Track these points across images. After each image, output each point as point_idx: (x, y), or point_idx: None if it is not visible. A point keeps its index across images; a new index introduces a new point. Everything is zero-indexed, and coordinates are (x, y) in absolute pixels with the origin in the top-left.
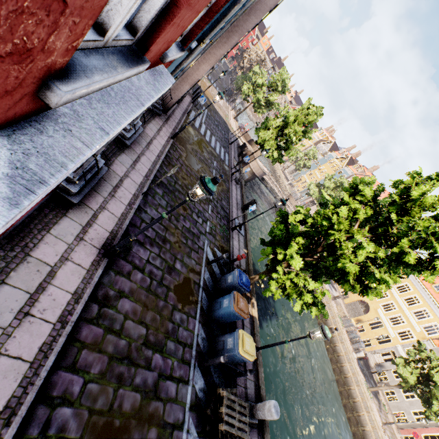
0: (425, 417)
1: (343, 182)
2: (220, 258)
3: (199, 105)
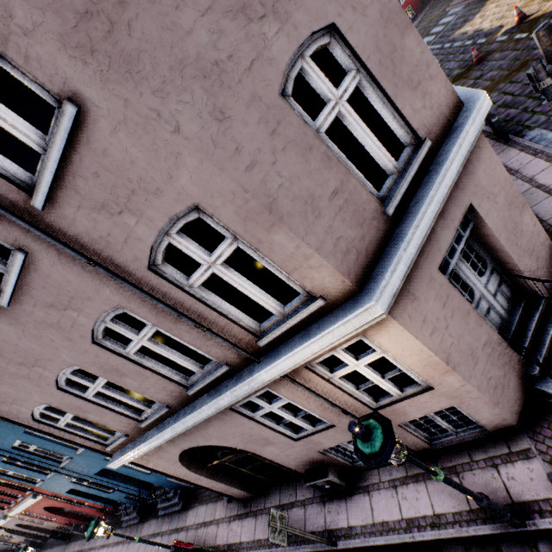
0: None
1: None
2: None
3: None
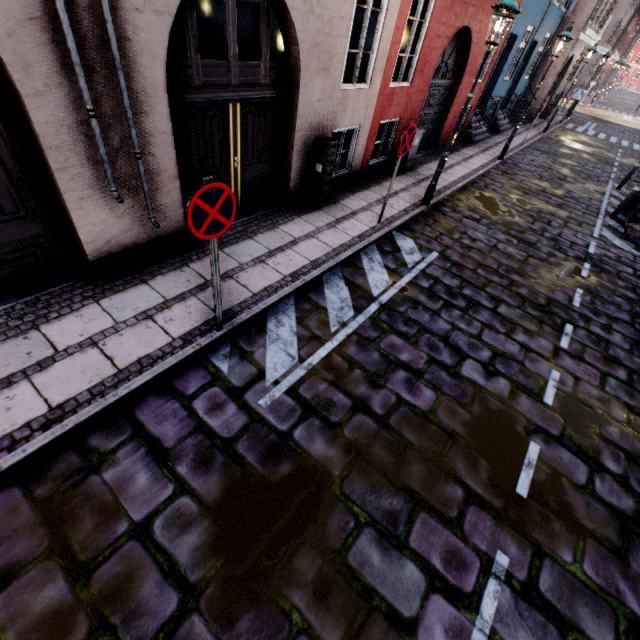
0: None
1: None
2: (631, 171)
3: (579, 121)
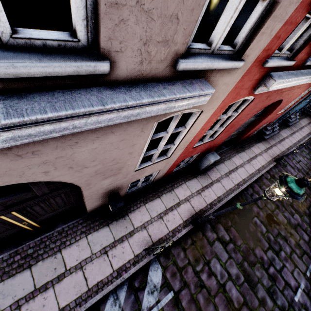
0: None
1: None
2: None
3: None
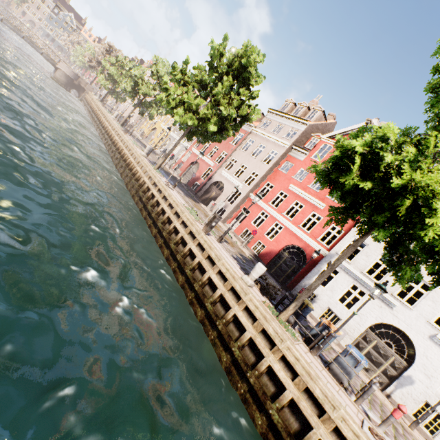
0: (153, 117)
1: (112, 47)
2: None
3: None
